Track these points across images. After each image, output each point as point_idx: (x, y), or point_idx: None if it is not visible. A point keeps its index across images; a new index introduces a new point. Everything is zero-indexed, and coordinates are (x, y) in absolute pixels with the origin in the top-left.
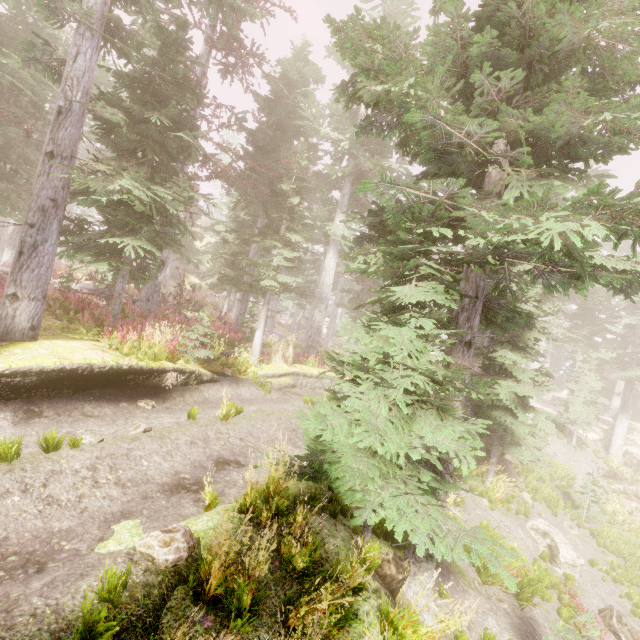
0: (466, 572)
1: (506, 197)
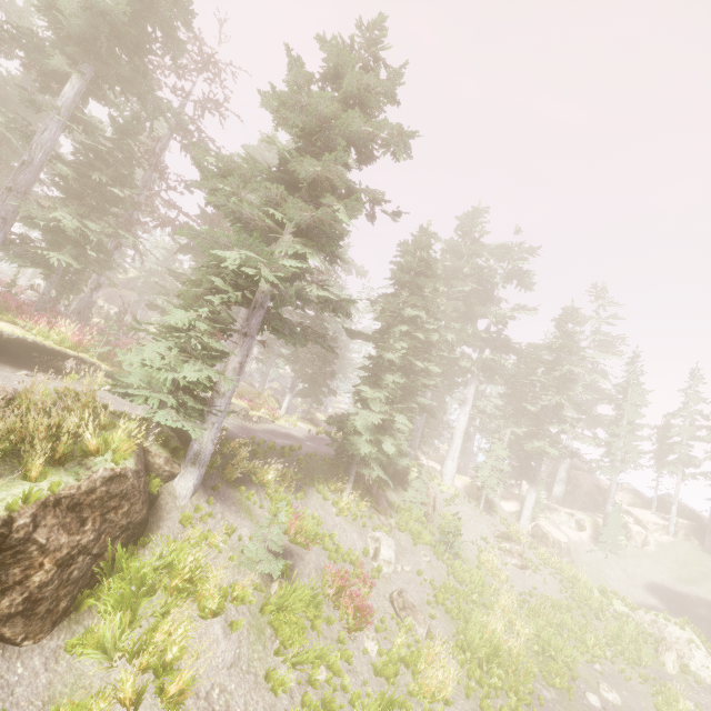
0: (256, 516)
1: (276, 251)
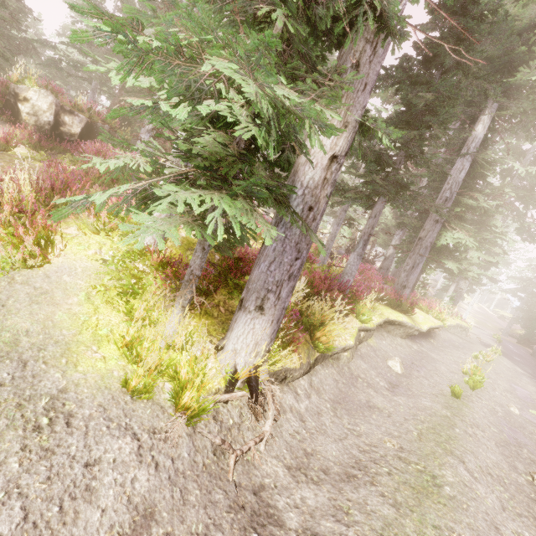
0: None
1: None
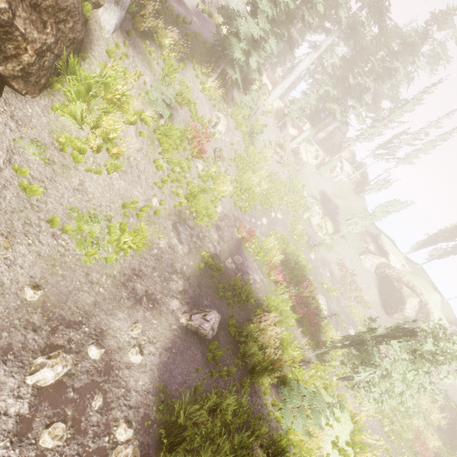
0: (154, 70)
1: None
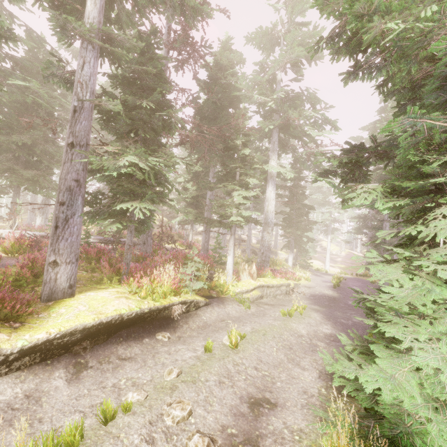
0: None
1: None
